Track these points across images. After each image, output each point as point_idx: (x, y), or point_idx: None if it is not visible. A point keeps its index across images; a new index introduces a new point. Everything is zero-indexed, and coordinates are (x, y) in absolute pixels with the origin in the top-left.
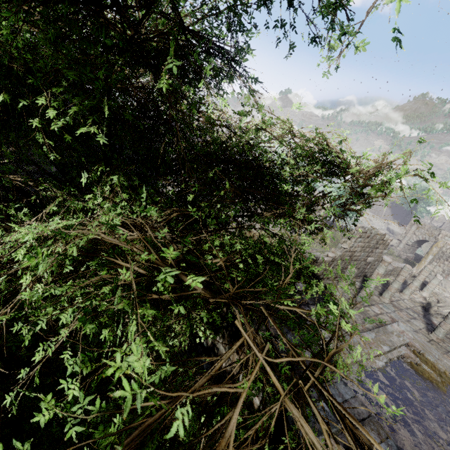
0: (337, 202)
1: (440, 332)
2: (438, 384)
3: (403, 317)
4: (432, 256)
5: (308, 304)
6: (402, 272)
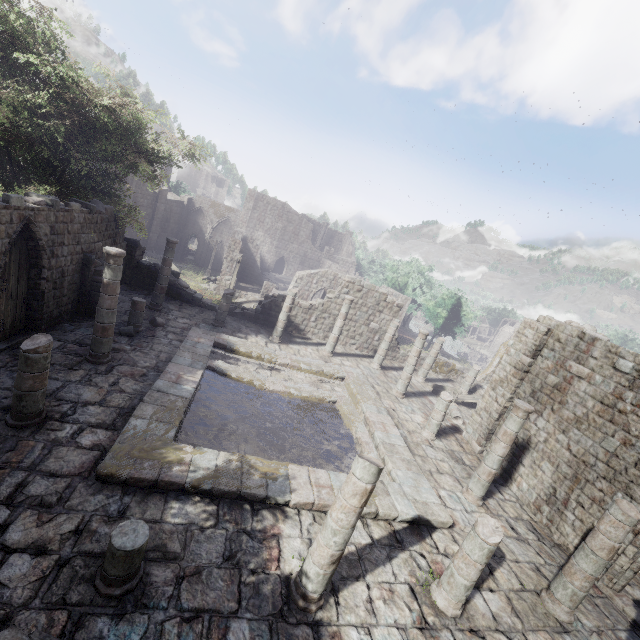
0: (431, 312)
1: (399, 384)
2: (343, 403)
3: (380, 378)
4: (499, 358)
5: (259, 333)
6: (388, 329)
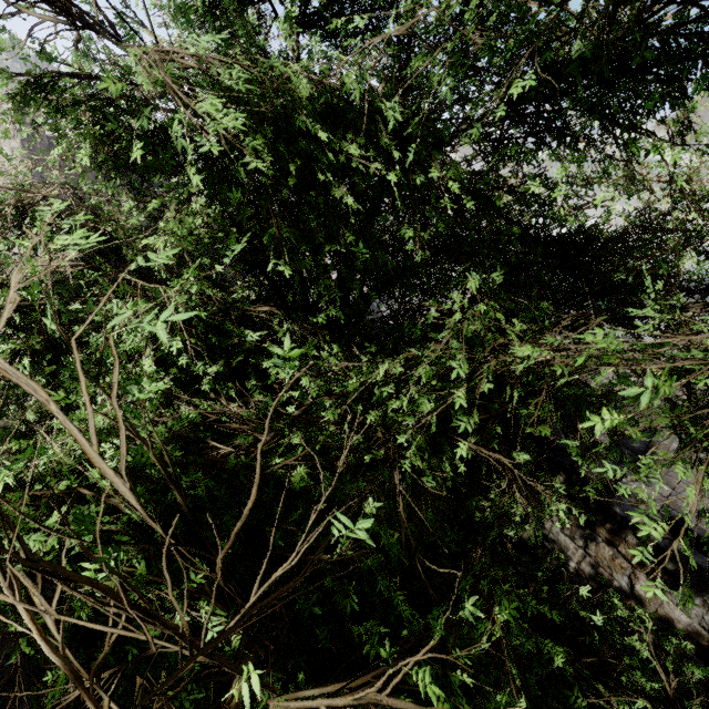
0: None
1: None
2: None
3: None
4: None
5: None
6: None
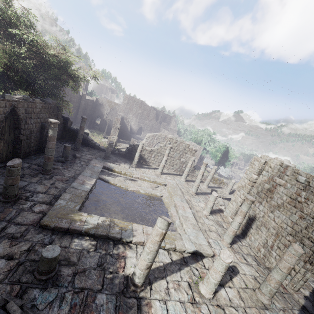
0: (213, 154)
1: (193, 188)
2: (164, 196)
3: (184, 185)
4: None
5: (126, 162)
6: (189, 161)
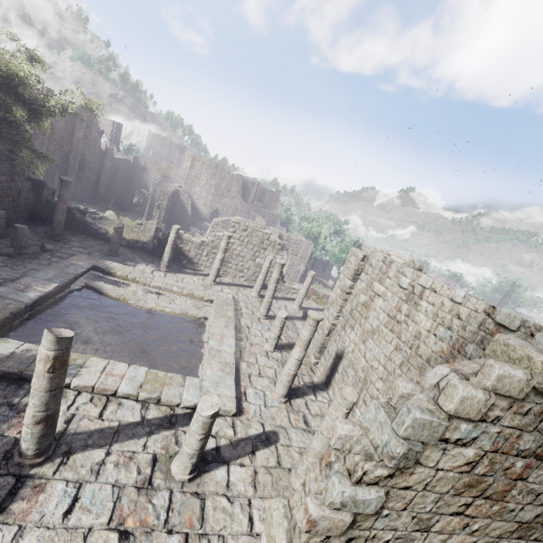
0: (335, 257)
1: (262, 307)
2: (201, 320)
3: (253, 303)
4: None
5: (151, 263)
6: (264, 262)
